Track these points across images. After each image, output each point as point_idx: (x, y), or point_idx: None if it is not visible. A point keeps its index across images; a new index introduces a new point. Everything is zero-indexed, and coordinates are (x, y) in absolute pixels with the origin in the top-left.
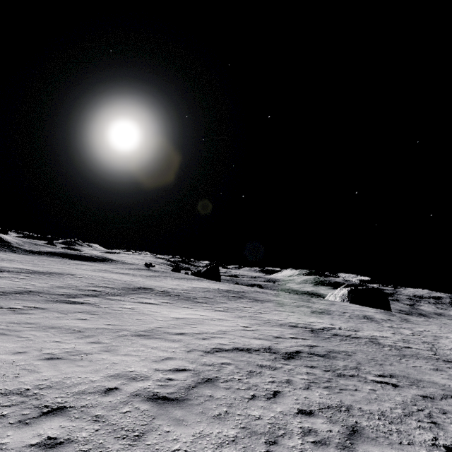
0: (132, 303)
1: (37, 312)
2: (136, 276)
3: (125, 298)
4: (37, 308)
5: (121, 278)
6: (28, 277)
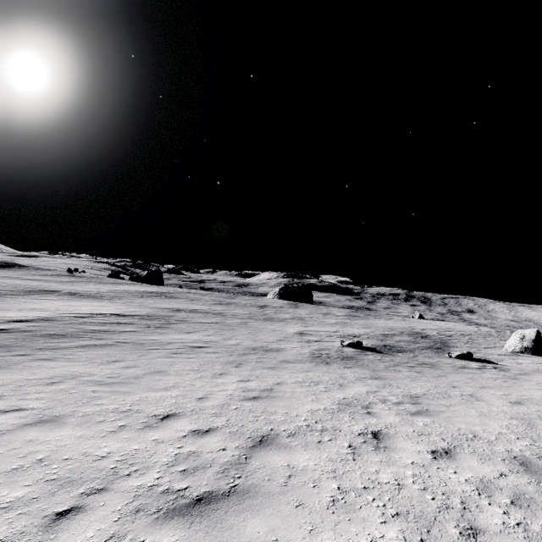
0: (29, 299)
1: None
2: (49, 282)
3: (23, 297)
4: None
5: (27, 284)
6: None
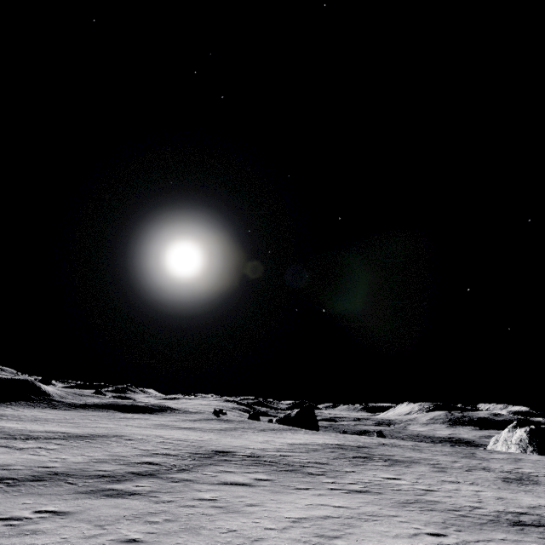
0: (210, 486)
1: (53, 526)
2: (205, 431)
3: (197, 475)
4: (56, 515)
5: (185, 437)
6: (60, 445)
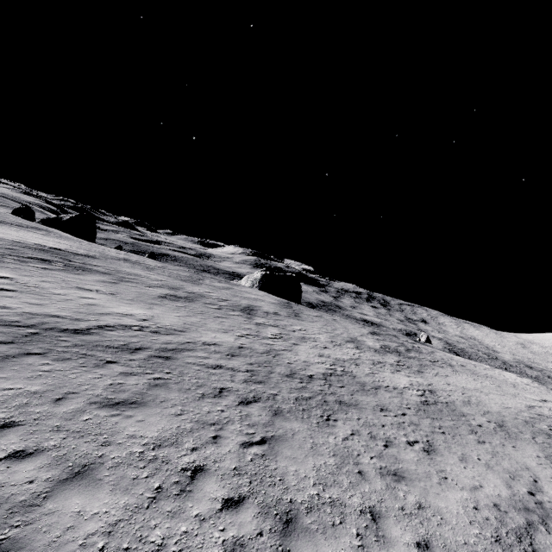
0: None
1: None
2: None
3: None
4: None
5: None
6: None
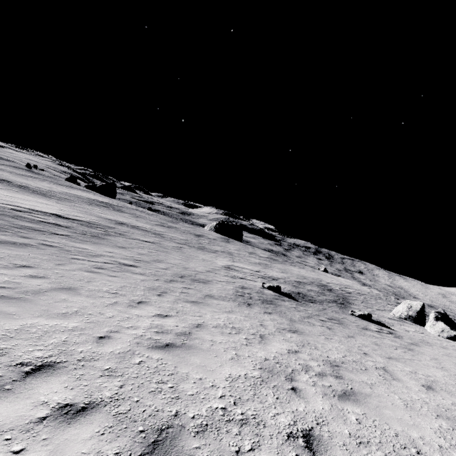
0: None
1: None
2: (4, 171)
3: None
4: None
5: None
6: None
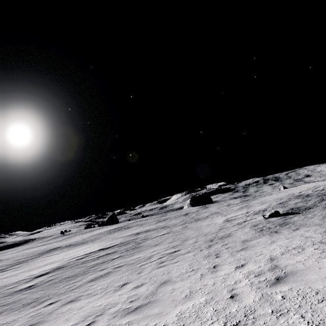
0: (43, 258)
1: None
2: (52, 243)
3: (39, 258)
4: None
5: (39, 249)
6: None
